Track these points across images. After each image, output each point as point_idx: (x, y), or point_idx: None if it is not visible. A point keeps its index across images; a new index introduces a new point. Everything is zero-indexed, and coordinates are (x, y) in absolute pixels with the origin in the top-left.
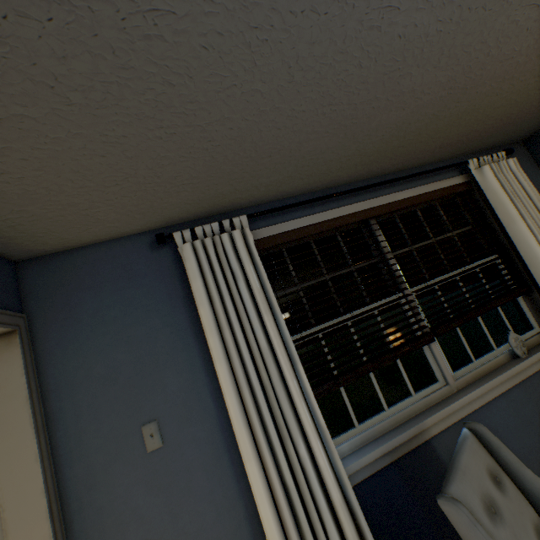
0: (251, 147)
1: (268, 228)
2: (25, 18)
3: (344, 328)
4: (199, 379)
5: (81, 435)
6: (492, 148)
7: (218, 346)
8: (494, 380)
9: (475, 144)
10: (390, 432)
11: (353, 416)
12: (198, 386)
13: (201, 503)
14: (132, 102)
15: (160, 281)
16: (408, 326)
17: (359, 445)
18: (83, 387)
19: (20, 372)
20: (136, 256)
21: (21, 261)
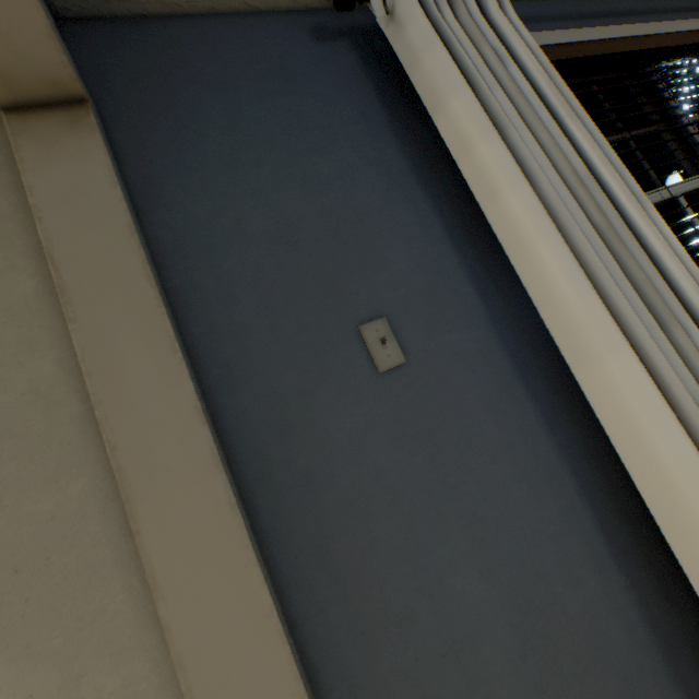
0: None
1: None
2: None
3: None
4: (444, 255)
5: (243, 337)
6: None
7: (507, 154)
8: None
9: None
10: None
11: None
12: (445, 266)
13: (495, 467)
14: None
15: (342, 91)
16: None
17: None
18: (230, 251)
19: (107, 180)
20: (290, 47)
21: (68, 20)
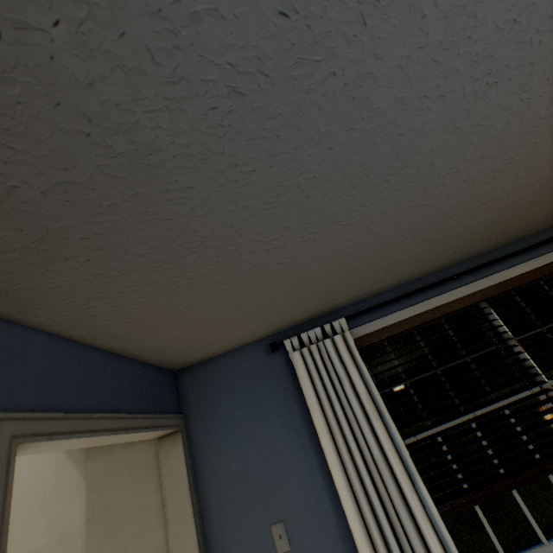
0: (343, 273)
1: (366, 324)
2: (205, 266)
3: (467, 431)
4: (317, 481)
5: (224, 527)
6: None
7: (332, 452)
8: None
9: None
10: None
11: (498, 545)
12: (317, 488)
13: None
14: (256, 278)
15: (276, 382)
16: None
17: None
18: (223, 481)
19: (183, 465)
20: (255, 361)
21: (179, 370)
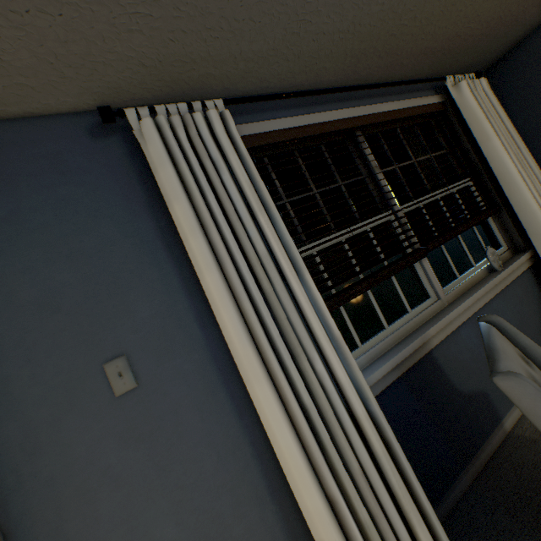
0: None
1: (248, 125)
2: None
3: (341, 244)
4: (178, 301)
5: (7, 385)
6: (461, 73)
7: (205, 249)
8: (480, 290)
9: (451, 61)
10: (394, 348)
11: (356, 336)
12: (178, 310)
13: (196, 449)
14: None
15: (110, 179)
16: (402, 241)
17: (365, 364)
18: (2, 319)
19: None
20: (69, 144)
21: None
